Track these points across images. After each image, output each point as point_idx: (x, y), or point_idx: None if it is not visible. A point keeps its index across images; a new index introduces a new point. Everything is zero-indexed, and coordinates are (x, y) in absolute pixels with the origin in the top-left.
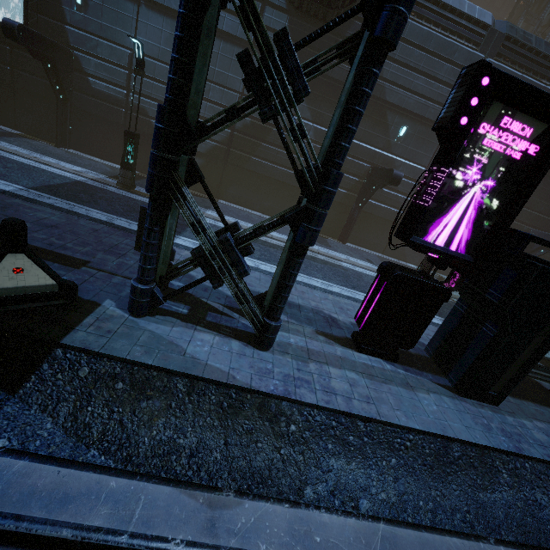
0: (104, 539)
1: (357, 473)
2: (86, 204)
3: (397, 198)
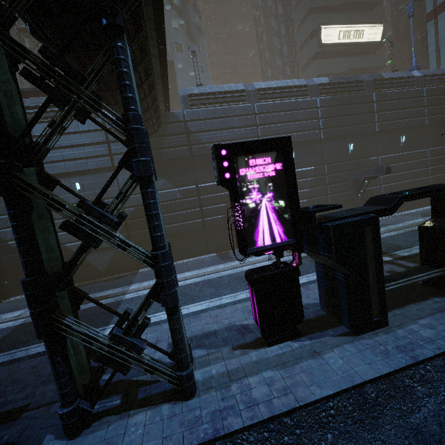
0: None
1: None
2: (25, 344)
3: None
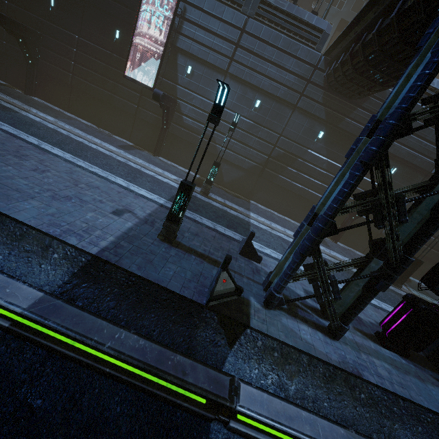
0: None
1: (399, 431)
2: (197, 212)
3: None
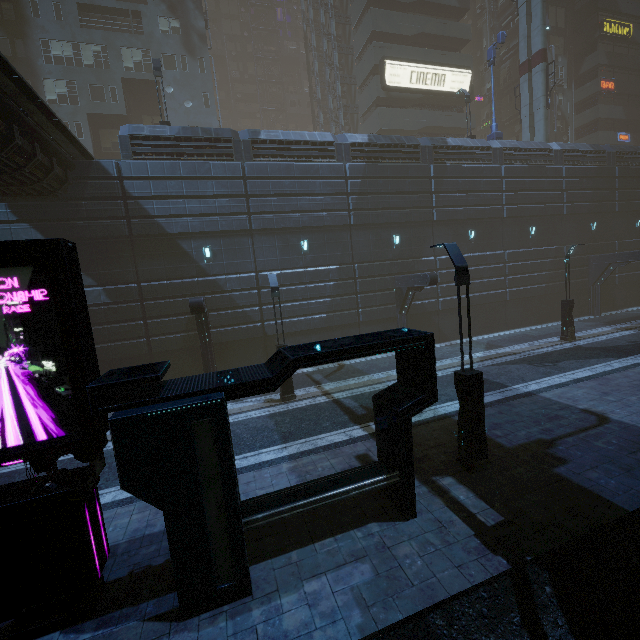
0: None
1: None
2: None
3: (245, 314)
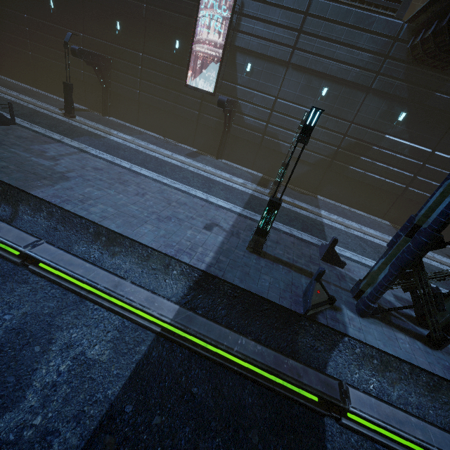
0: (428, 446)
1: None
2: None
3: None
